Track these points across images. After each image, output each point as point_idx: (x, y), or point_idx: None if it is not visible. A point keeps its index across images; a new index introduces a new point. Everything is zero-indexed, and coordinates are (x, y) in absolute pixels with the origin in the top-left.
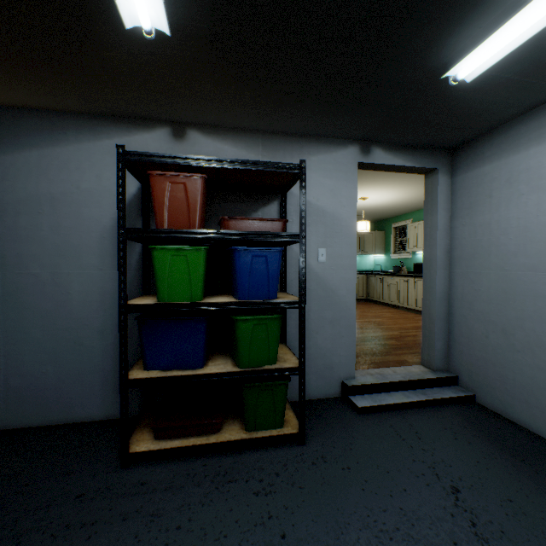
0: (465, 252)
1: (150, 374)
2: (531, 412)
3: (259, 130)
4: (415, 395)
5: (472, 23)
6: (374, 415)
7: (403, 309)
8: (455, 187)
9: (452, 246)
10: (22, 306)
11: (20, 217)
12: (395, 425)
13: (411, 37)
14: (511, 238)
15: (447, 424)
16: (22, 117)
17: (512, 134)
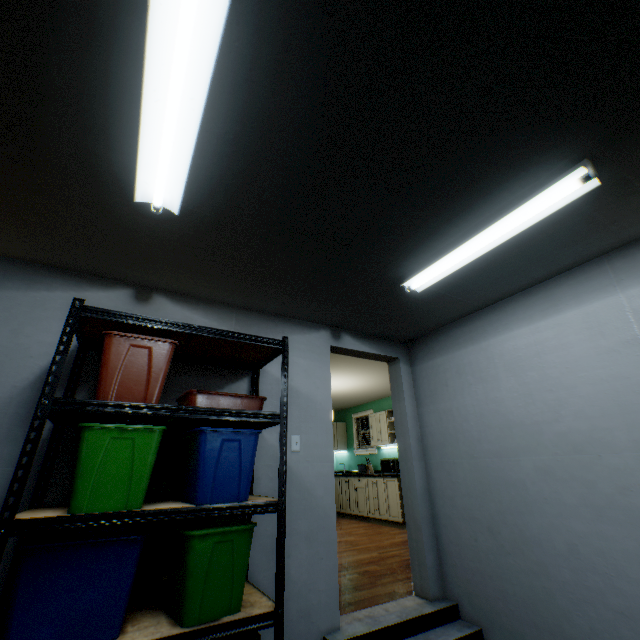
0: (436, 440)
1: None
2: (543, 638)
3: (235, 304)
4: None
5: (417, 255)
6: None
7: (375, 520)
8: (416, 375)
9: (423, 434)
10: None
11: None
12: None
13: (378, 255)
14: (472, 424)
15: None
16: None
17: (452, 334)
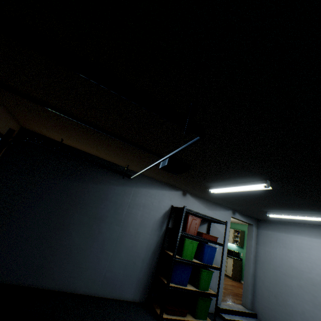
0: (261, 259)
1: (173, 284)
2: None
3: (206, 199)
4: (243, 318)
5: (275, 210)
6: None
7: None
8: (258, 233)
9: (256, 255)
10: (122, 242)
11: (133, 209)
12: None
13: (262, 207)
14: (277, 260)
15: None
16: (145, 178)
17: (277, 225)
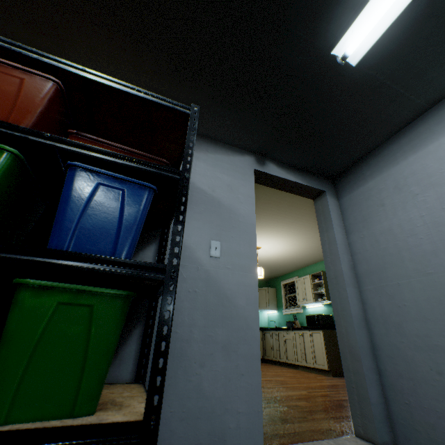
0: (372, 265)
1: None
2: None
3: None
4: None
5: None
6: None
7: (302, 368)
8: (344, 206)
9: (355, 262)
10: None
11: None
12: None
13: None
14: (422, 237)
15: None
16: None
17: (386, 153)
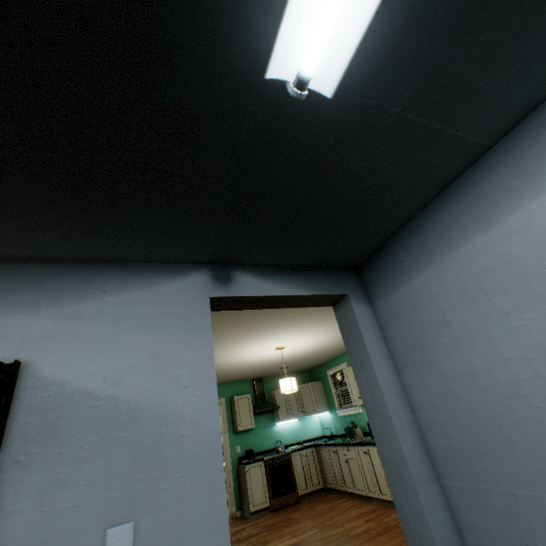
0: (453, 439)
1: None
2: None
3: None
4: None
5: None
6: None
7: (377, 500)
8: (383, 317)
9: (422, 425)
10: None
11: None
12: None
13: None
14: (540, 405)
15: None
16: None
17: (431, 227)
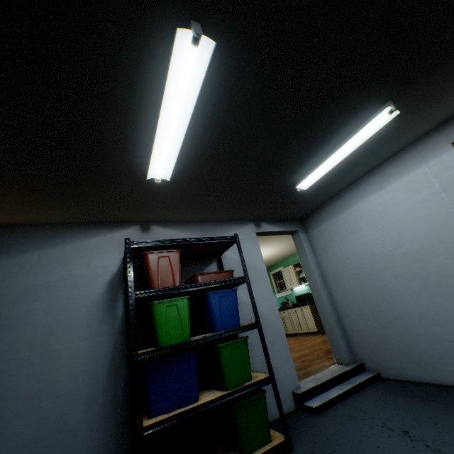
0: (331, 274)
1: (158, 418)
2: (414, 367)
3: (196, 220)
4: (345, 385)
5: (302, 169)
6: (327, 411)
7: (299, 334)
8: (310, 238)
9: (322, 273)
10: (6, 395)
11: (16, 306)
12: (345, 411)
13: (278, 175)
14: (351, 260)
15: (375, 397)
16: (29, 230)
17: (328, 209)
